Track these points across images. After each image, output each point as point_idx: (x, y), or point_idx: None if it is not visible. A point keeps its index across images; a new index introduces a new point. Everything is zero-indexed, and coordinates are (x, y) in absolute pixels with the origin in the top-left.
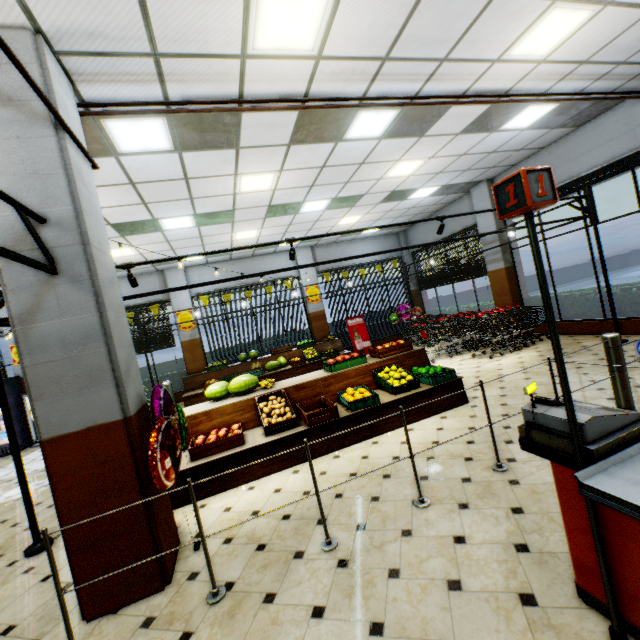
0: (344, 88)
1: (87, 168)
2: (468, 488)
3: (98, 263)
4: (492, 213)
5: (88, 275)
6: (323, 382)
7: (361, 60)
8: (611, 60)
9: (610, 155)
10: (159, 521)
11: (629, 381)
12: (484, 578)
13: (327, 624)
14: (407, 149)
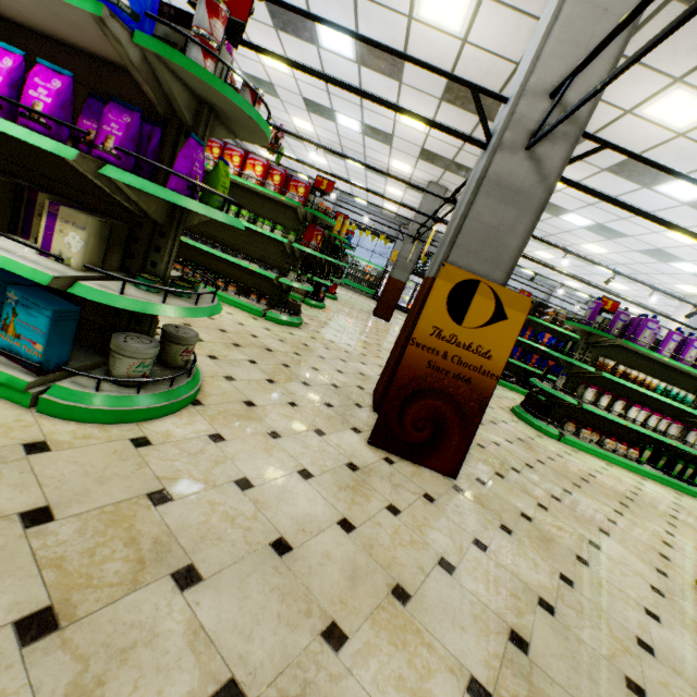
0: None
1: None
2: None
3: None
4: None
5: None
6: None
7: None
8: None
9: None
10: None
11: None
12: None
13: None
14: None
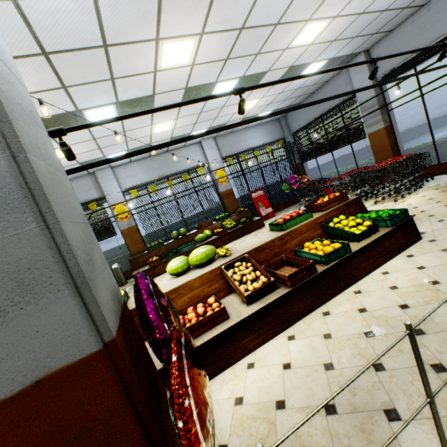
0: None
1: None
2: None
3: None
4: (370, 81)
5: None
6: (279, 241)
7: None
8: None
9: None
10: None
11: None
12: None
13: None
14: (321, 2)
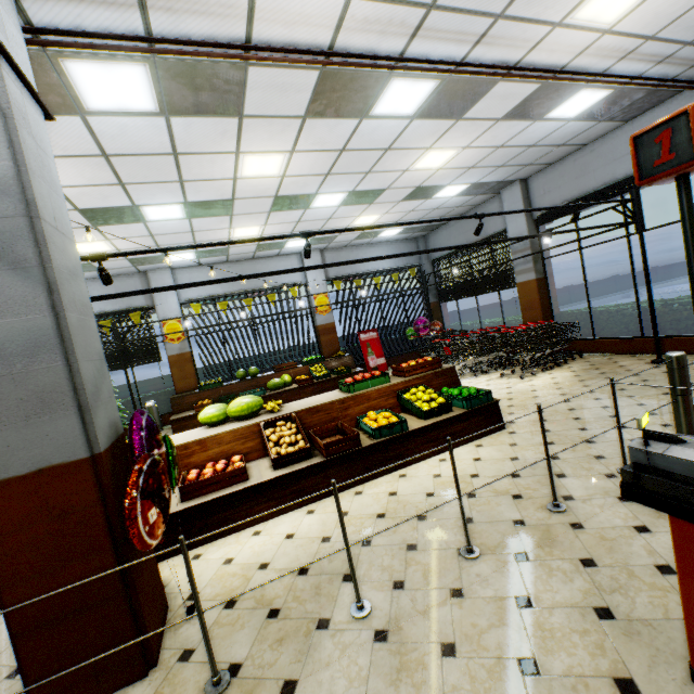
0: (377, 43)
1: (37, 116)
2: (523, 533)
3: (52, 245)
4: (524, 218)
5: (37, 260)
6: (340, 405)
7: (402, 5)
8: (679, 38)
9: None
10: (140, 587)
11: (693, 406)
12: (565, 656)
13: None
14: (441, 134)
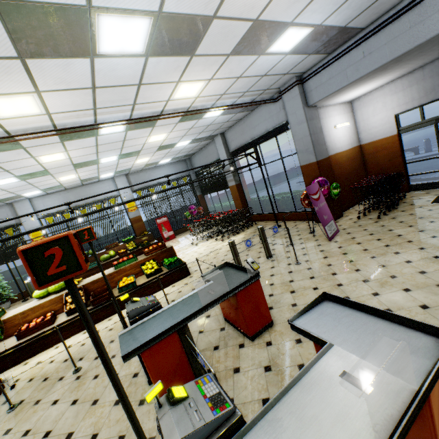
0: (79, 120)
1: None
2: None
3: None
4: (225, 153)
5: None
6: (110, 276)
7: (79, 111)
8: (239, 92)
9: (266, 128)
10: None
11: (240, 261)
12: (128, 370)
13: (56, 406)
14: (150, 132)
